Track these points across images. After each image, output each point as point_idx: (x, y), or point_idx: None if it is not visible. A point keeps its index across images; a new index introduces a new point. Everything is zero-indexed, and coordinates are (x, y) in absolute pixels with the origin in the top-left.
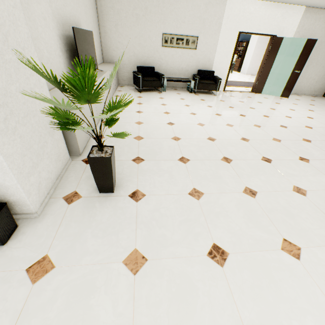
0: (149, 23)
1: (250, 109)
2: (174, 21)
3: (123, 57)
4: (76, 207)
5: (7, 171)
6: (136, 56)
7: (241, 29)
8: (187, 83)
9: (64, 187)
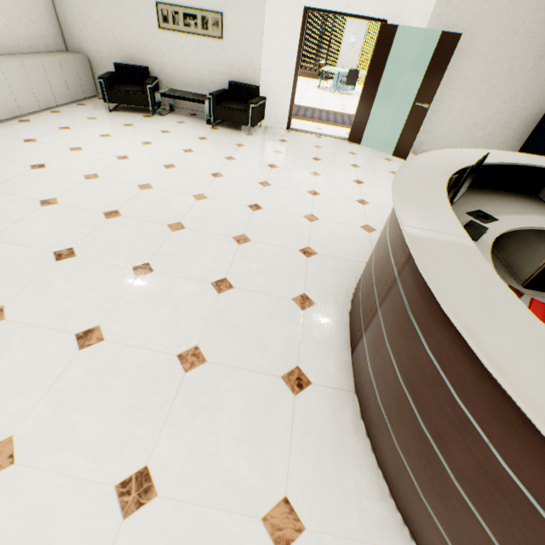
0: None
1: (261, 168)
2: None
3: (98, 43)
4: None
5: None
6: (119, 44)
7: (310, 1)
8: None
9: None
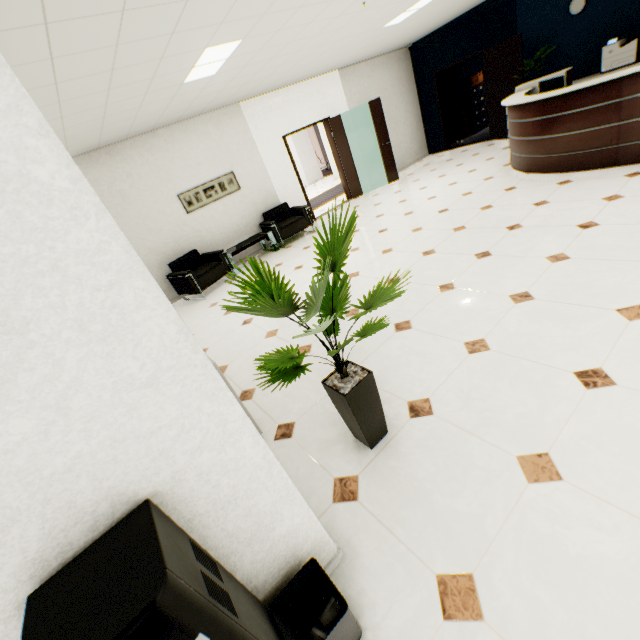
0: (147, 193)
1: (381, 219)
2: (185, 170)
3: None
4: (374, 492)
5: (294, 495)
6: (155, 251)
7: (283, 131)
8: (260, 241)
9: (312, 490)
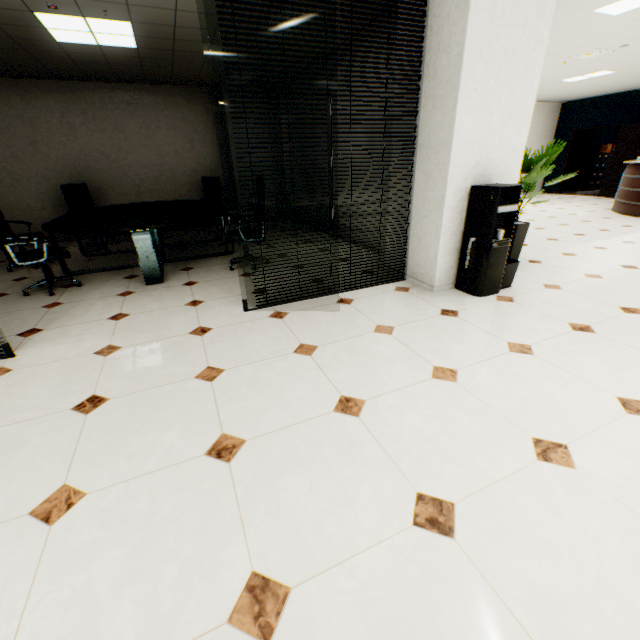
0: None
1: None
2: None
3: None
4: None
5: None
6: None
7: None
8: None
9: None
